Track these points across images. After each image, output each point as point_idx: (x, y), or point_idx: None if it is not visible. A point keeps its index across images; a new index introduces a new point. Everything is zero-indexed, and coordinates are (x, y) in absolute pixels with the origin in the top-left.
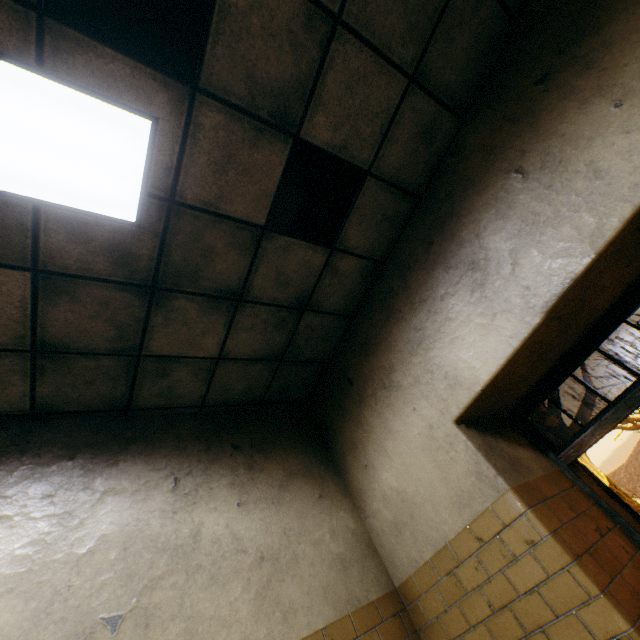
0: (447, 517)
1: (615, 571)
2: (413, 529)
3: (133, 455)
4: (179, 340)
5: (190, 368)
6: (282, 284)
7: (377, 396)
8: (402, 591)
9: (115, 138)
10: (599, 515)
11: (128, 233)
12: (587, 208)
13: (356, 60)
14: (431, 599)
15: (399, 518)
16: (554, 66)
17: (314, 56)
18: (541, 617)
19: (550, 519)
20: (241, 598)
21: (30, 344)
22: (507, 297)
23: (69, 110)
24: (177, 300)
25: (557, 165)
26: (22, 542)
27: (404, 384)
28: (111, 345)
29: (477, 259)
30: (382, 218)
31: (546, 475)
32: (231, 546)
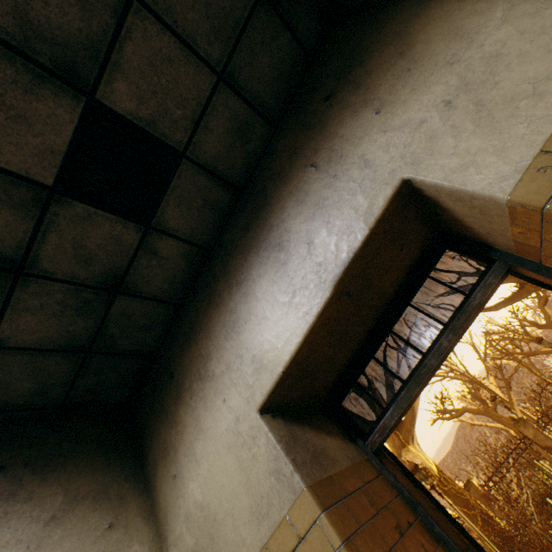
0: (246, 535)
1: None
2: None
3: None
4: None
5: None
6: (84, 259)
7: (193, 389)
8: None
9: None
10: (402, 507)
11: None
12: (361, 191)
13: (159, 40)
14: None
15: (200, 544)
16: (336, 88)
17: (108, 20)
18: None
19: (346, 522)
20: None
21: None
22: (304, 274)
23: None
24: None
25: (339, 159)
26: None
27: (218, 372)
28: None
29: (282, 241)
30: (204, 204)
31: (352, 466)
32: None
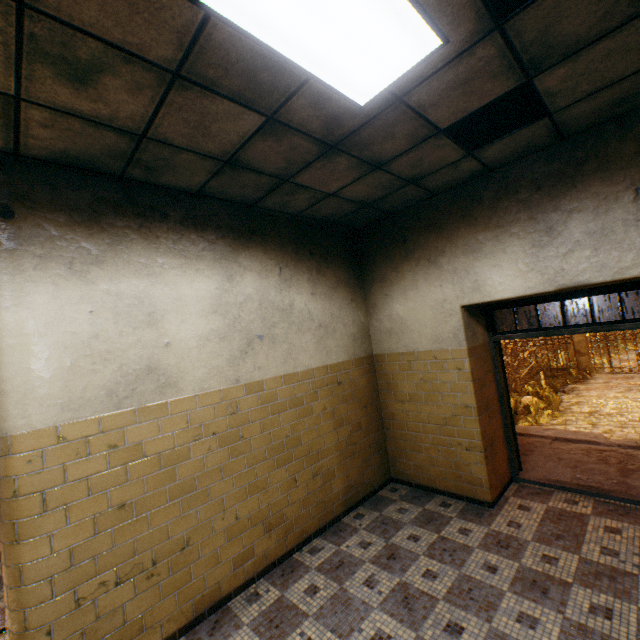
0: (424, 342)
1: (482, 388)
2: (400, 338)
3: (256, 244)
4: (318, 179)
5: (309, 195)
6: (414, 166)
7: (420, 263)
8: (376, 357)
9: (405, 47)
10: (490, 366)
11: (350, 111)
12: (636, 253)
13: (638, 36)
14: (391, 366)
15: (394, 330)
16: None
17: (612, 25)
18: (442, 390)
19: (473, 364)
20: (311, 341)
21: (228, 158)
22: (548, 266)
23: (393, 19)
24: (340, 157)
25: None
26: (213, 288)
27: (444, 268)
28: (275, 171)
29: (555, 229)
30: (524, 145)
31: (482, 344)
32: (307, 316)
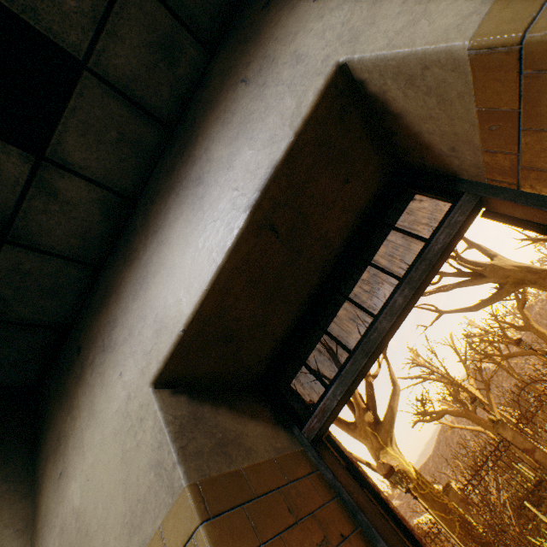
0: None
1: None
2: None
3: None
4: None
5: None
6: None
7: (95, 364)
8: None
9: None
10: (336, 514)
11: None
12: (290, 92)
13: None
14: None
15: None
16: None
17: None
18: None
19: (239, 538)
20: None
21: None
22: (220, 205)
23: None
24: None
25: (271, 64)
26: None
27: (120, 340)
28: None
29: (203, 173)
30: (120, 138)
31: (276, 458)
32: None
